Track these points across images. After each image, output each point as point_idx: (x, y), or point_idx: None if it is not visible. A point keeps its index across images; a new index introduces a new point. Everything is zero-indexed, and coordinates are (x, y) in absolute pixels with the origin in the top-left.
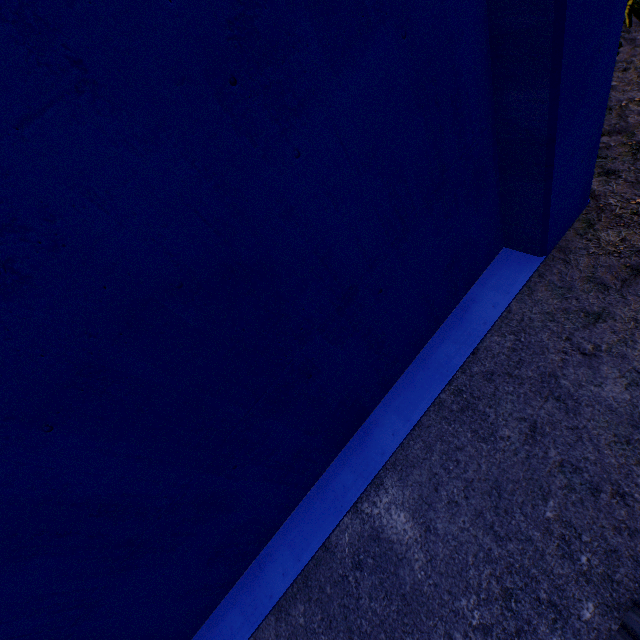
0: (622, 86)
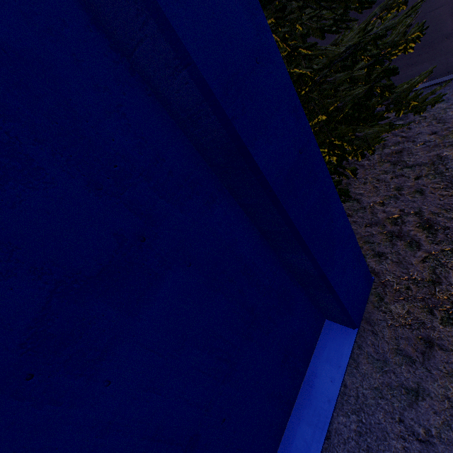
0: (366, 193)
